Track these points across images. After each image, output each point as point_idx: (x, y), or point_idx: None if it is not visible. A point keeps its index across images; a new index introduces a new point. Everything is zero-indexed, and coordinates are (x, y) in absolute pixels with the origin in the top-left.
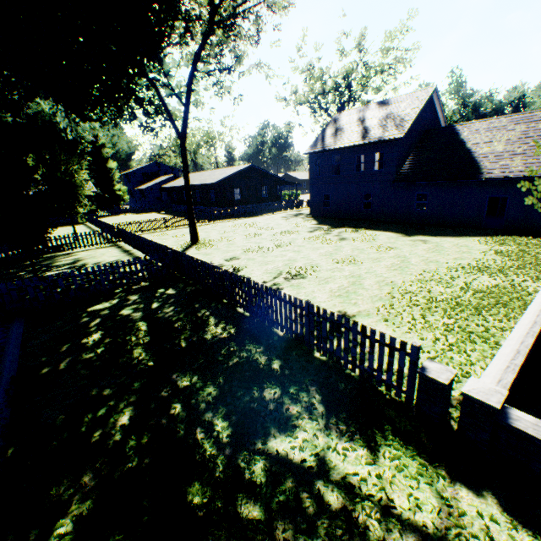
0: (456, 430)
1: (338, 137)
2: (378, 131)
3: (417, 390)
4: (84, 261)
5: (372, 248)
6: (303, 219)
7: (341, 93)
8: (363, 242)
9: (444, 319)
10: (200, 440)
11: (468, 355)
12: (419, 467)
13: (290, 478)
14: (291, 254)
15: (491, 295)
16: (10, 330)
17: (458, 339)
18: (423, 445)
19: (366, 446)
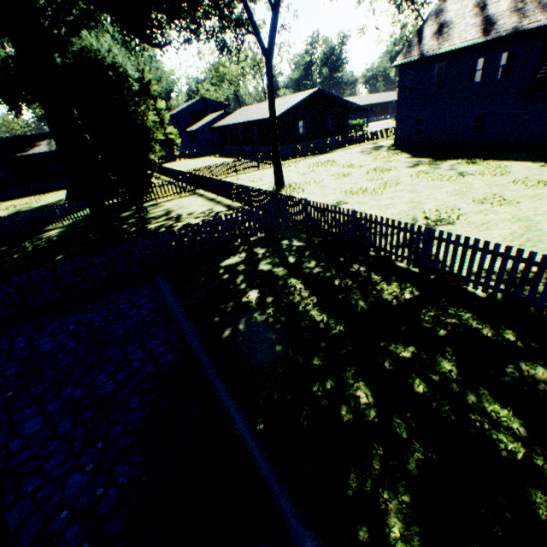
0: None
1: (444, 36)
2: (510, 19)
3: None
4: (177, 212)
5: (516, 184)
6: (389, 152)
7: None
8: (495, 176)
9: None
10: (486, 431)
11: None
12: None
13: None
14: (408, 195)
15: None
16: (159, 287)
17: None
18: None
19: None
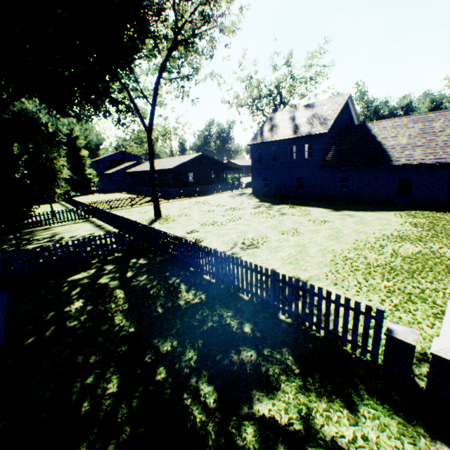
0: (425, 388)
1: (274, 132)
2: (306, 127)
3: (384, 350)
4: (62, 235)
5: (309, 222)
6: (247, 197)
7: (274, 98)
8: (301, 216)
9: (384, 282)
10: (189, 407)
11: (413, 314)
12: (399, 426)
13: (281, 443)
14: (242, 227)
15: (417, 260)
16: None
17: (401, 300)
18: (396, 403)
19: (346, 407)
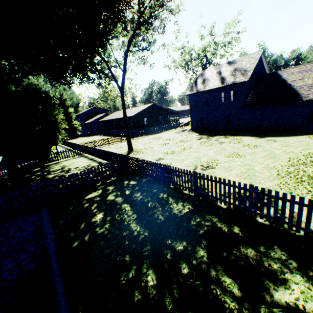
0: None
1: (206, 84)
2: (231, 78)
3: None
4: (68, 167)
5: (244, 147)
6: (188, 132)
7: (202, 59)
8: (236, 143)
9: None
10: (219, 296)
11: None
12: None
13: None
14: (195, 153)
15: None
16: (41, 215)
17: None
18: None
19: None
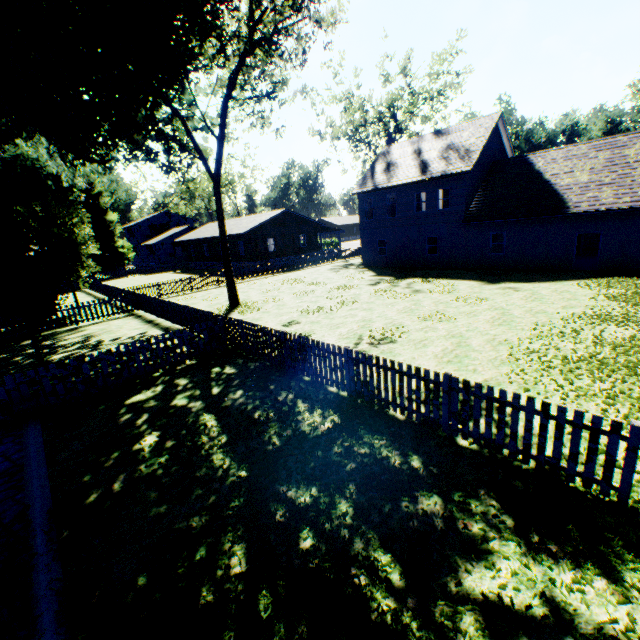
0: None
1: (392, 173)
2: (440, 164)
3: None
4: (98, 337)
5: (458, 301)
6: (357, 270)
7: (386, 124)
8: (443, 293)
9: (596, 384)
10: (363, 588)
11: None
12: None
13: (522, 637)
14: (362, 313)
15: (635, 349)
16: (25, 440)
17: (630, 408)
18: None
19: (604, 575)
